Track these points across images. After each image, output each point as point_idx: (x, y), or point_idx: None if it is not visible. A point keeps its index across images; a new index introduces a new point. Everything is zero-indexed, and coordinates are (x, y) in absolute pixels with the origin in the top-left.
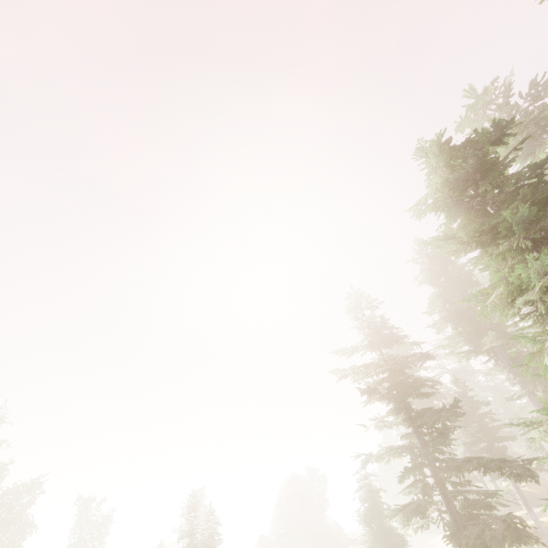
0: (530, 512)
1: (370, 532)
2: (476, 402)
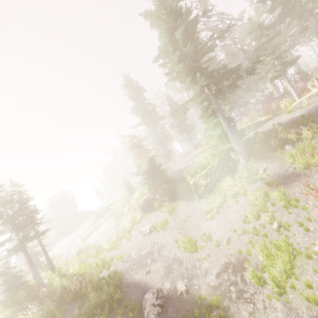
0: (192, 141)
1: (139, 159)
2: (177, 103)
